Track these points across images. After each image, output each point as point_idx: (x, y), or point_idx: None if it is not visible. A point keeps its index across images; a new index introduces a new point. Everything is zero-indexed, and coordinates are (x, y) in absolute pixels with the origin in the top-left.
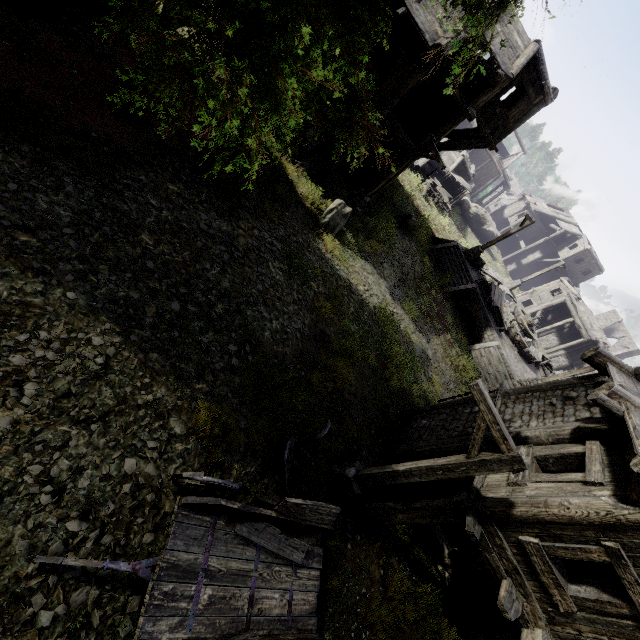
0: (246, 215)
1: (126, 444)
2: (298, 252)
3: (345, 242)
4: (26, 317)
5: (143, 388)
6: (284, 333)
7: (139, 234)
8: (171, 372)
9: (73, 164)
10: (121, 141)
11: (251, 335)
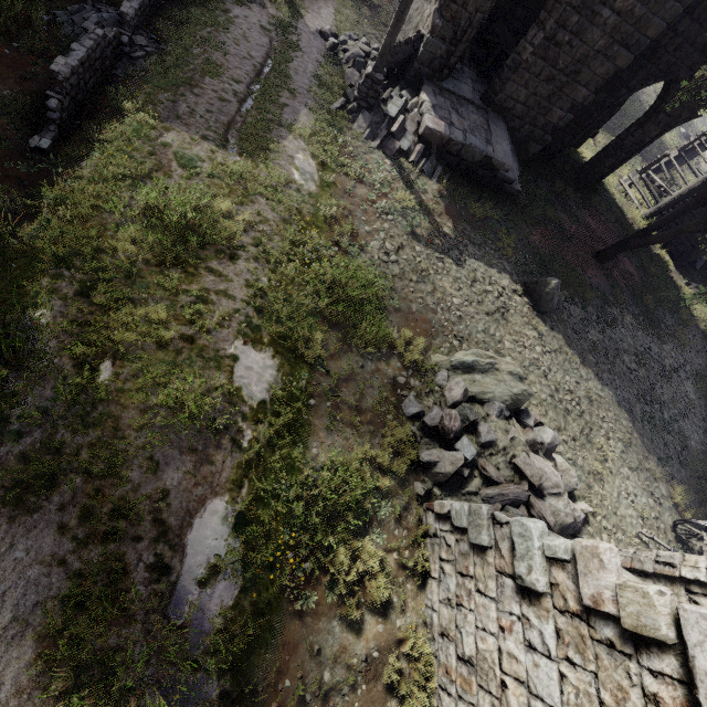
0: (665, 339)
1: (646, 490)
2: (701, 374)
3: None
4: (601, 403)
5: (645, 459)
6: (701, 445)
7: (622, 355)
8: (653, 453)
9: (592, 308)
10: (601, 286)
11: (683, 440)
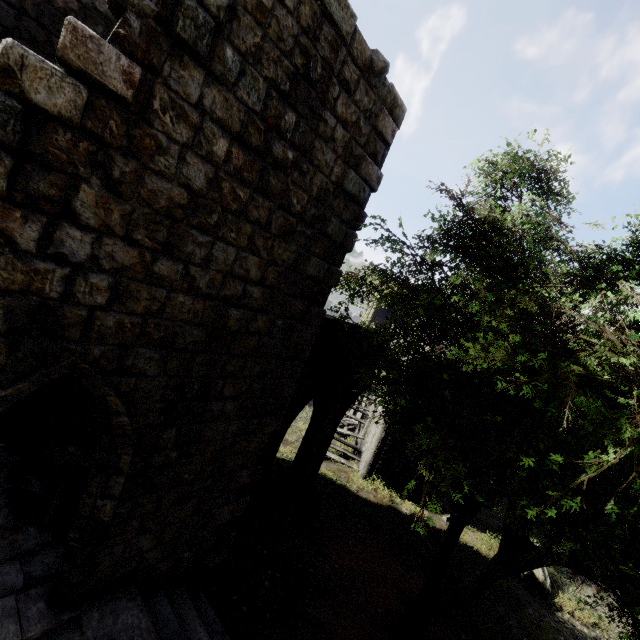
0: None
1: None
2: None
3: (556, 581)
4: None
5: None
6: None
7: None
8: None
9: None
10: None
11: None
